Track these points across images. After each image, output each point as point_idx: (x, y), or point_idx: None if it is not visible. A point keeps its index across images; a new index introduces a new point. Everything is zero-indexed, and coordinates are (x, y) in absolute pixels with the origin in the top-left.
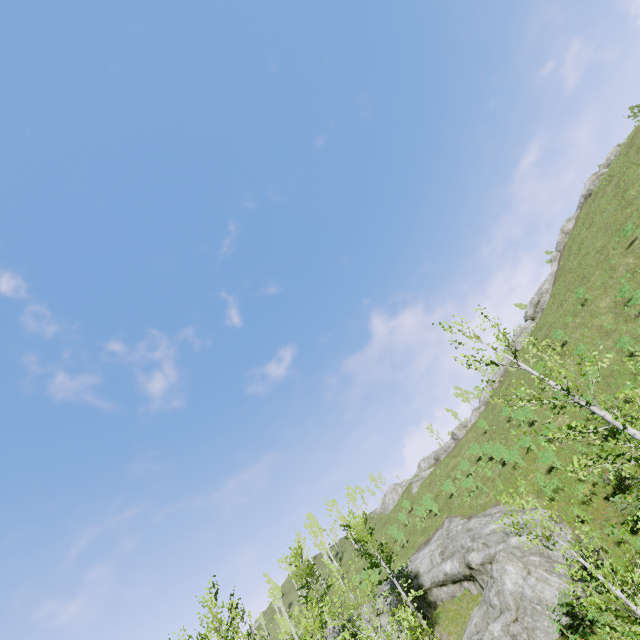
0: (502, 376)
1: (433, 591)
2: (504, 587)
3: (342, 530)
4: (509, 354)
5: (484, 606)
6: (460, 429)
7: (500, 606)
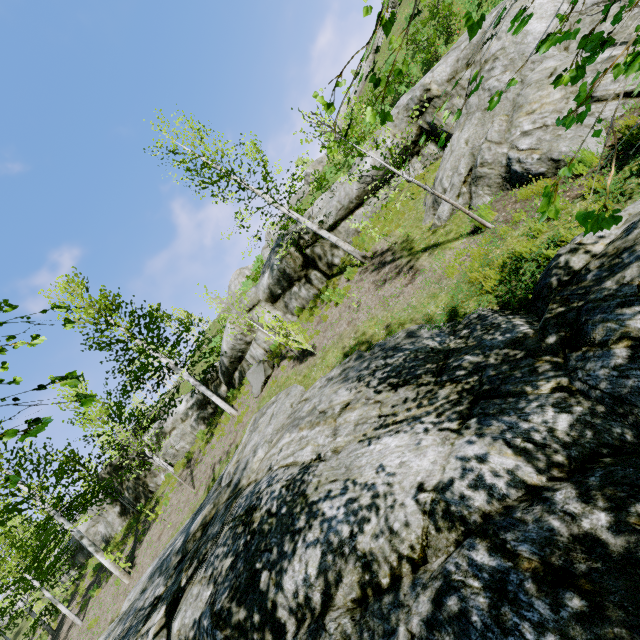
0: (361, 91)
1: (340, 228)
2: (526, 41)
3: (179, 324)
4: (368, 59)
5: (476, 114)
6: (315, 167)
7: (520, 78)
